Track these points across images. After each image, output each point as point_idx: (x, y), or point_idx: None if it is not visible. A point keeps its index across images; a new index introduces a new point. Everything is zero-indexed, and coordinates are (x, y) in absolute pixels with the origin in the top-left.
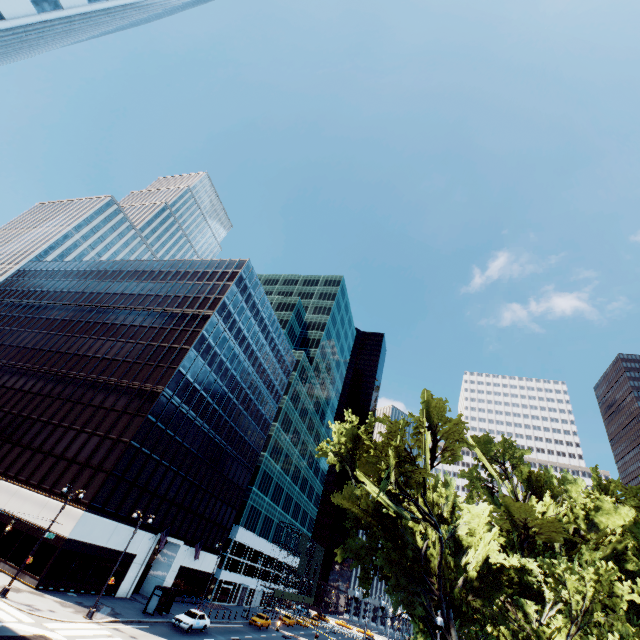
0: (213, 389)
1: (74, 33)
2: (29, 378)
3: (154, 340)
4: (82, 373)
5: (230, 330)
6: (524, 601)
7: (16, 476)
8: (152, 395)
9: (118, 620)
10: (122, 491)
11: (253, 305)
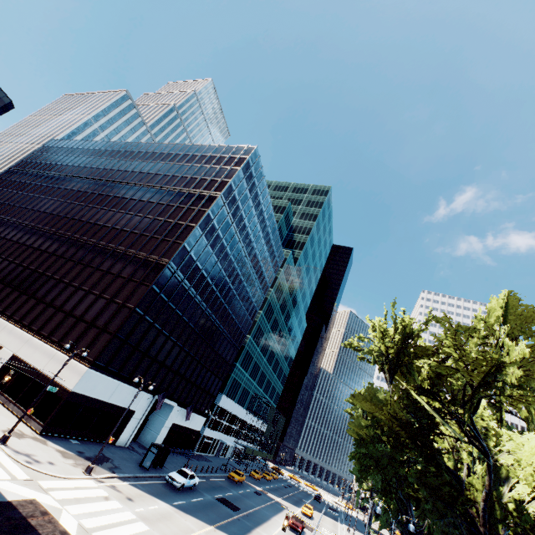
0: (213, 271)
1: None
2: (46, 239)
3: (161, 215)
4: (93, 239)
5: (233, 216)
6: None
7: (29, 325)
8: (157, 266)
9: (116, 476)
10: (125, 353)
11: (255, 196)
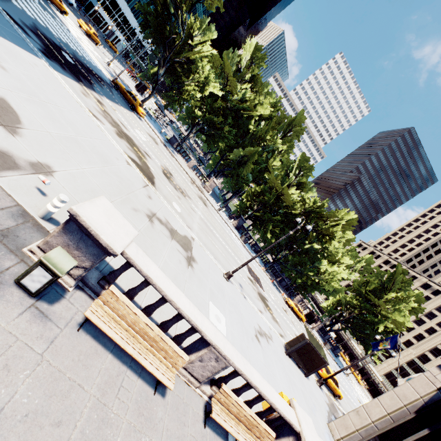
0: None
1: None
2: None
3: None
4: None
5: None
6: (191, 77)
7: None
8: None
9: None
10: None
11: None
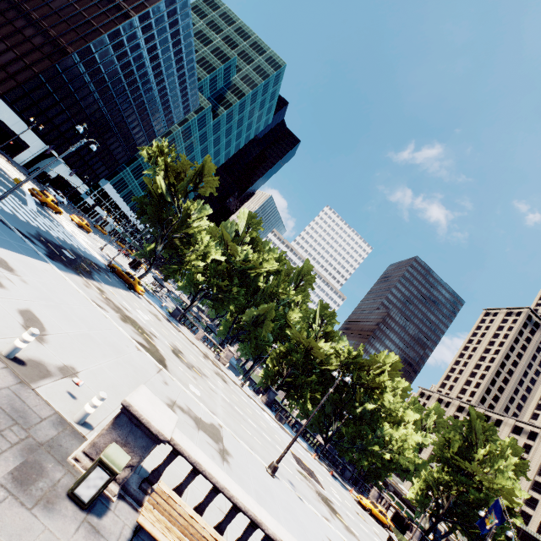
0: (115, 80)
1: None
2: None
3: (78, 4)
4: None
5: (146, 42)
6: (192, 248)
7: None
8: (63, 51)
9: (12, 164)
10: (27, 103)
11: (176, 33)
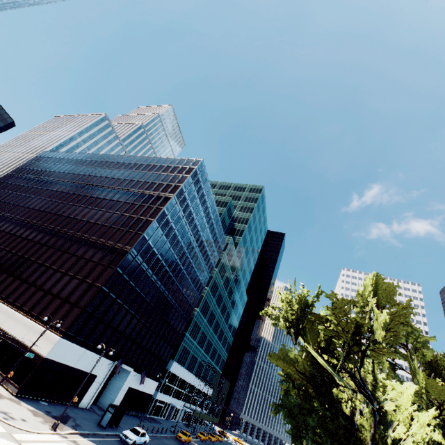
0: (167, 255)
1: None
2: (33, 230)
3: (126, 212)
4: (71, 231)
5: (184, 211)
6: None
7: (13, 302)
8: (121, 252)
9: (77, 432)
10: (91, 325)
11: (202, 195)
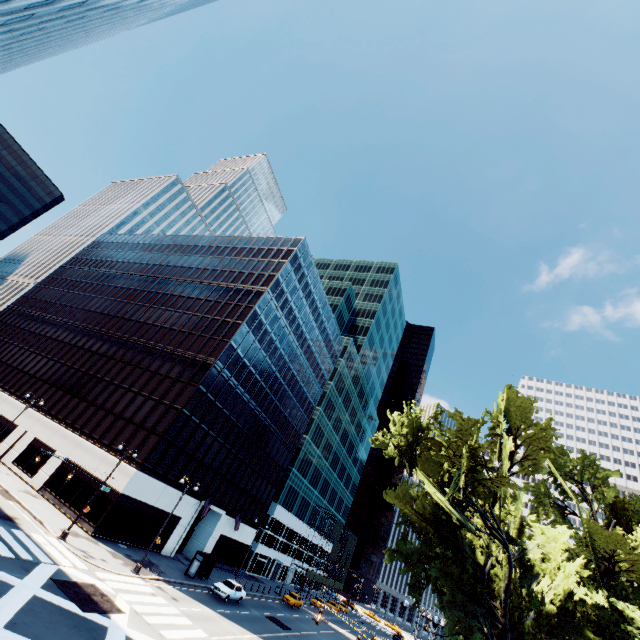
0: (261, 366)
1: (151, 2)
2: (97, 340)
3: (209, 313)
4: (142, 339)
5: (282, 309)
6: None
7: (81, 429)
8: (204, 366)
9: (162, 579)
10: (172, 455)
11: (306, 285)
